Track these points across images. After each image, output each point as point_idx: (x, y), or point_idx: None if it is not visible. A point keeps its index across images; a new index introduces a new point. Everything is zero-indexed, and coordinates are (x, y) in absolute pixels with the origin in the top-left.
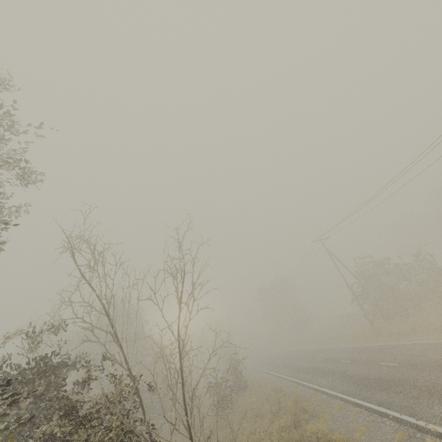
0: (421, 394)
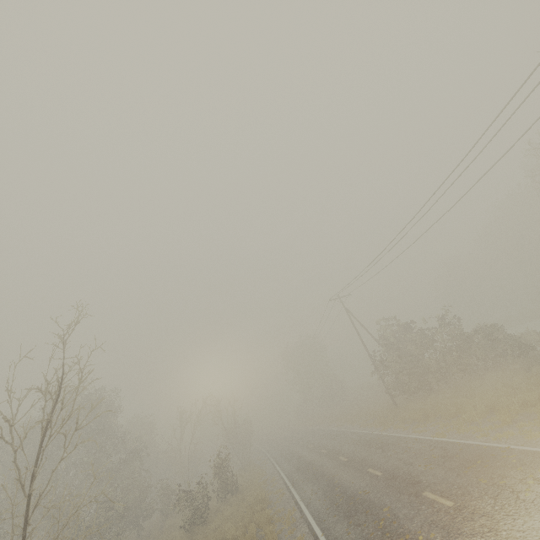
0: (375, 533)
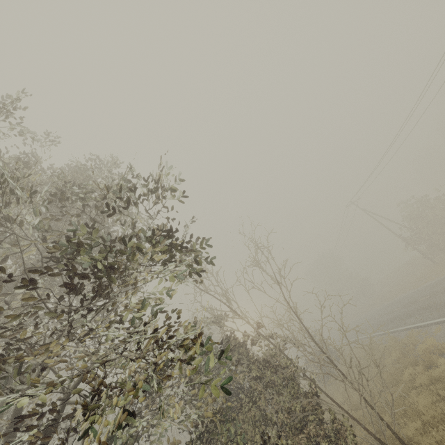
0: None
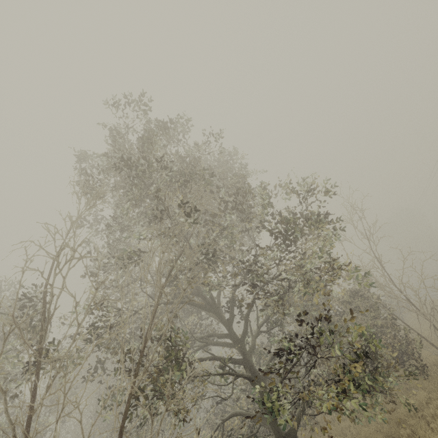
0: None
